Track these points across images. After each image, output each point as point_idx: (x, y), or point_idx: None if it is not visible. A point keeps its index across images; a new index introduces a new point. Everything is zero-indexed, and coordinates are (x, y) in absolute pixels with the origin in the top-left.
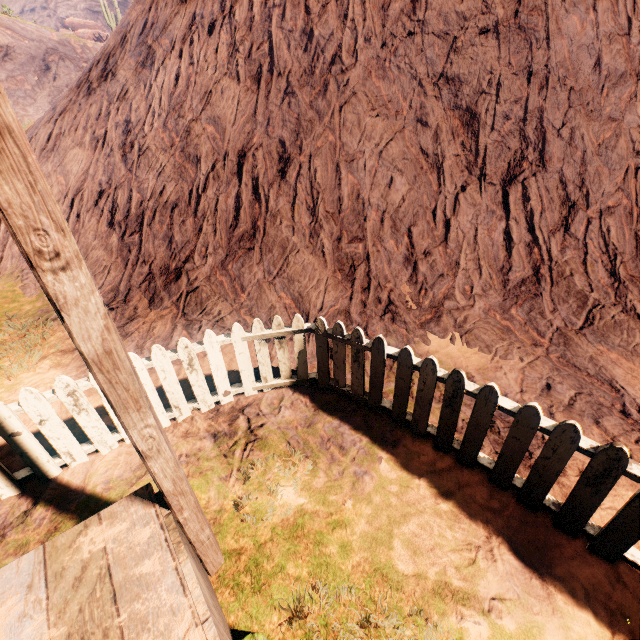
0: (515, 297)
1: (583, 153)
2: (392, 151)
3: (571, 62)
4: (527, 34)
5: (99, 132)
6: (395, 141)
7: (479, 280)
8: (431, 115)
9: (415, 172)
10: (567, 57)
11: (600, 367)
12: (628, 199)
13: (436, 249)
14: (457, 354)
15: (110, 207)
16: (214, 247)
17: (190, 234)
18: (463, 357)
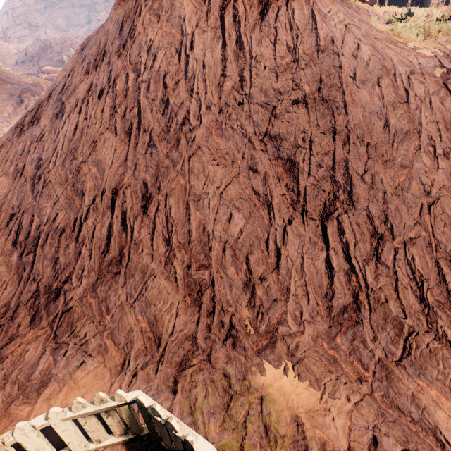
0: (339, 324)
1: (384, 194)
2: (230, 192)
3: (365, 124)
4: (329, 104)
5: (20, 165)
6: (232, 184)
7: (307, 306)
8: (260, 164)
9: (250, 209)
10: (362, 120)
11: (422, 410)
12: (426, 231)
13: (270, 275)
14: (289, 388)
15: (16, 228)
16: (88, 270)
17: (71, 257)
18: (295, 393)
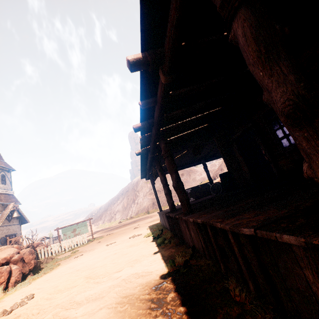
0: None
1: None
2: None
3: None
4: None
5: None
6: None
7: None
8: None
9: None
10: None
11: None
12: None
13: None
14: None
15: None
16: None
17: None
18: None
